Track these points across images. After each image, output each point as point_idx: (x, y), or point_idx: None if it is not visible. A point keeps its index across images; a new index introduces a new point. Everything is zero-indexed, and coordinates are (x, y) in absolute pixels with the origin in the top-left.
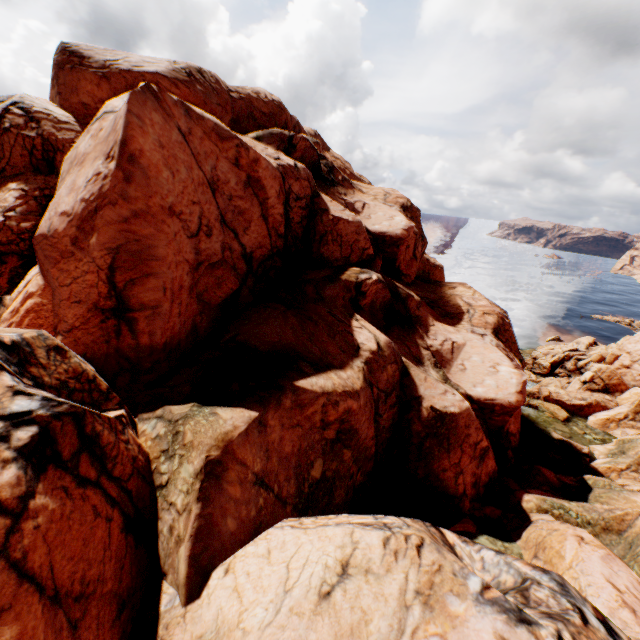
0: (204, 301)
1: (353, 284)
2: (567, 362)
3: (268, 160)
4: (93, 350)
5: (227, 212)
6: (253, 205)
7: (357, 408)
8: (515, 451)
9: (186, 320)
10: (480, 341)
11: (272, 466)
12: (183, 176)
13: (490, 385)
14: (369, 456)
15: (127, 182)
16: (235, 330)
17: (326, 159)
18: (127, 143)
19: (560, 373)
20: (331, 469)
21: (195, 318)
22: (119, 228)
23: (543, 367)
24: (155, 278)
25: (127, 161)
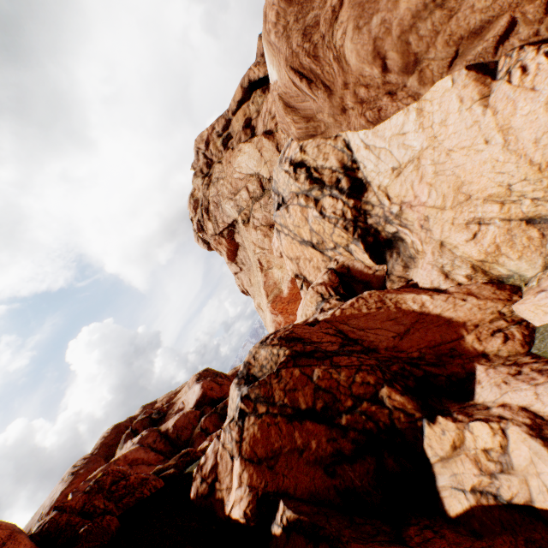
0: None
1: (200, 431)
2: None
3: (129, 450)
4: None
5: None
6: (141, 468)
7: None
8: None
9: None
10: None
11: None
12: None
13: None
14: None
15: None
16: None
17: (153, 412)
18: None
19: None
20: None
21: None
22: None
23: None
24: None
25: None
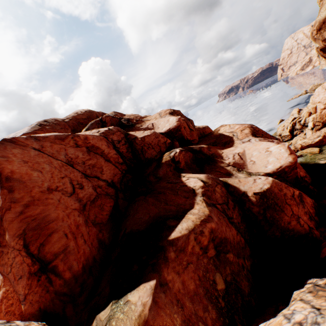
0: (98, 223)
1: (170, 161)
2: (295, 126)
3: (92, 134)
4: (43, 302)
5: (86, 170)
6: (98, 158)
7: (215, 225)
8: (311, 184)
9: (92, 242)
10: (250, 144)
11: (188, 310)
12: (48, 169)
13: (273, 161)
14: (243, 245)
15: (11, 192)
16: (124, 227)
17: (123, 118)
18: (1, 173)
19: (297, 133)
20: (228, 274)
21: (98, 236)
22: (19, 220)
23: (287, 136)
24: (56, 233)
25: (5, 182)
